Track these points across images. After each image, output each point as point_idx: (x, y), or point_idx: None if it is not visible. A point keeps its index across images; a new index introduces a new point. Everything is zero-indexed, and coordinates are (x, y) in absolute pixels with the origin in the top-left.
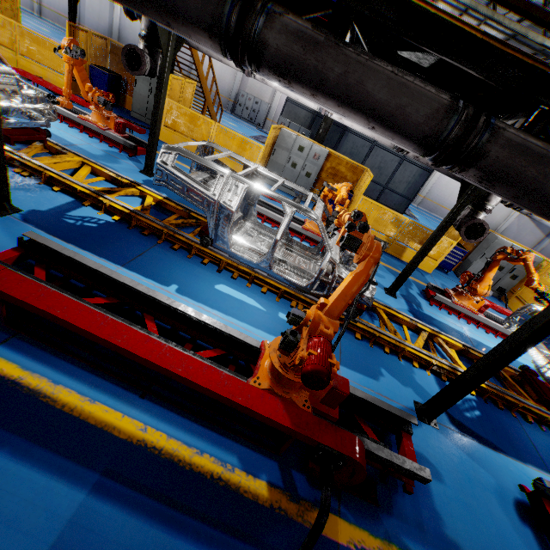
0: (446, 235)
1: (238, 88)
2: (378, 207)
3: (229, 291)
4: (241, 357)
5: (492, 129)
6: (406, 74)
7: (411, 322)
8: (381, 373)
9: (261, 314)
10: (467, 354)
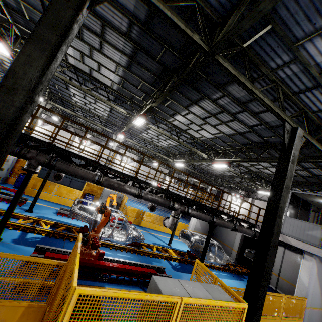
0: (82, 190)
1: None
2: (41, 180)
3: None
4: None
5: None
6: None
7: (25, 216)
8: None
9: None
10: (57, 226)
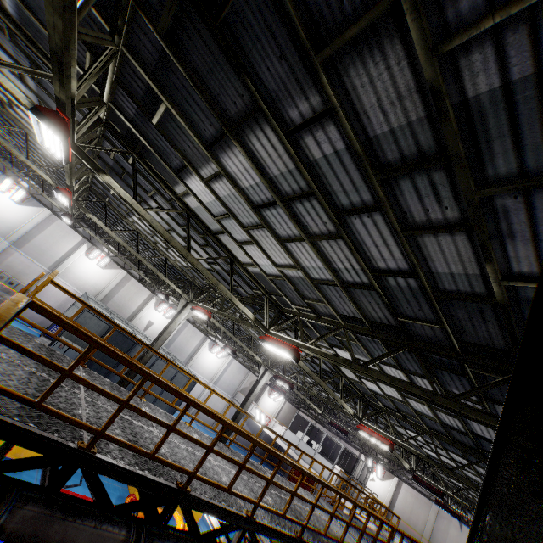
0: None
1: None
2: None
3: None
4: None
5: None
6: None
7: None
8: None
9: None
10: None
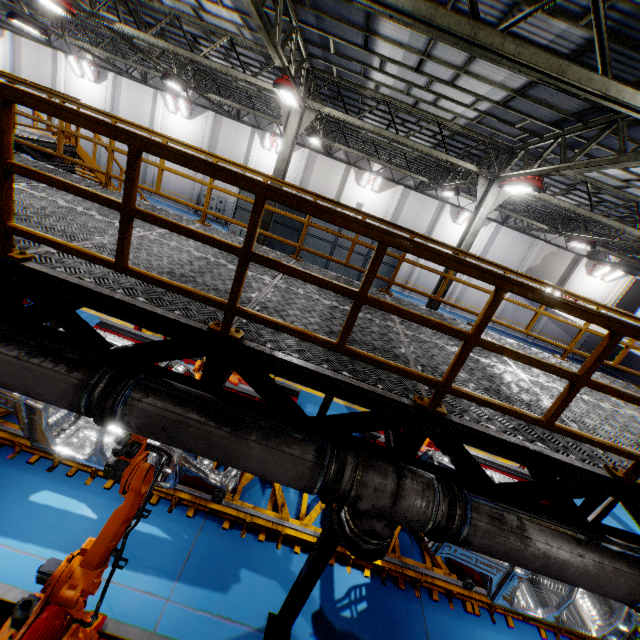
0: None
1: (200, 189)
2: None
3: (52, 499)
4: (2, 617)
5: (126, 402)
6: (38, 355)
7: None
8: (239, 577)
9: (86, 527)
10: None
